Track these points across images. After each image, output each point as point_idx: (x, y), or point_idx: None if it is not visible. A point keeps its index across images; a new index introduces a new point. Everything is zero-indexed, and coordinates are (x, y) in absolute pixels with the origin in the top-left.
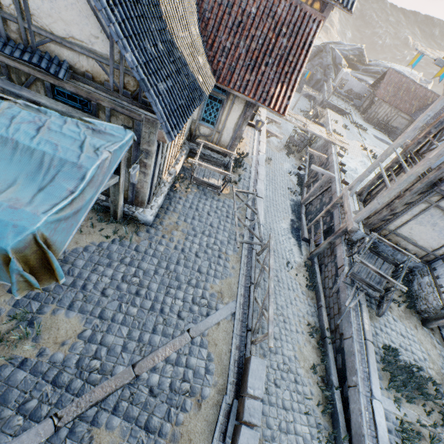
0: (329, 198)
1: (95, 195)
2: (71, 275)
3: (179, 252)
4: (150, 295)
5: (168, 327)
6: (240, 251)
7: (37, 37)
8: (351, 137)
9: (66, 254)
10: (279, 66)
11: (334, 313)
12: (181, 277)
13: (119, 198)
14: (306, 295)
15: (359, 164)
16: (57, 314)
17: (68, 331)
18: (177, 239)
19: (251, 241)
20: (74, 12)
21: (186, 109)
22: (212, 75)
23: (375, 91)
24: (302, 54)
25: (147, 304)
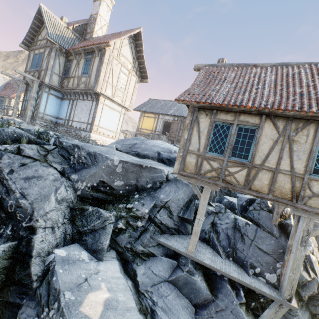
0: None
1: None
2: None
3: None
4: None
5: None
6: None
7: None
8: None
9: None
10: None
11: None
12: None
13: None
14: None
15: None
16: None
17: None
18: None
19: None
20: None
21: None
22: None
23: None
24: None
25: None
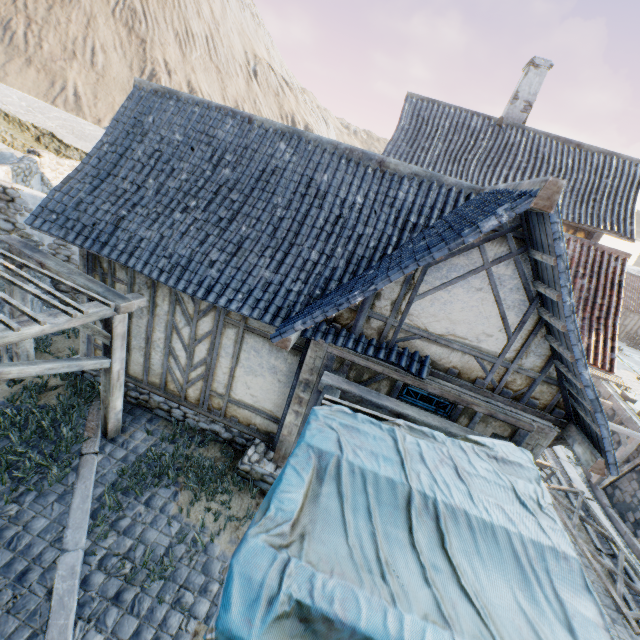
0: None
1: None
2: None
3: None
4: None
5: None
6: None
7: (401, 333)
8: None
9: None
10: (586, 311)
11: None
12: None
13: None
14: None
15: None
16: None
17: None
18: None
19: None
20: (470, 313)
21: None
22: None
23: None
24: (613, 295)
25: None
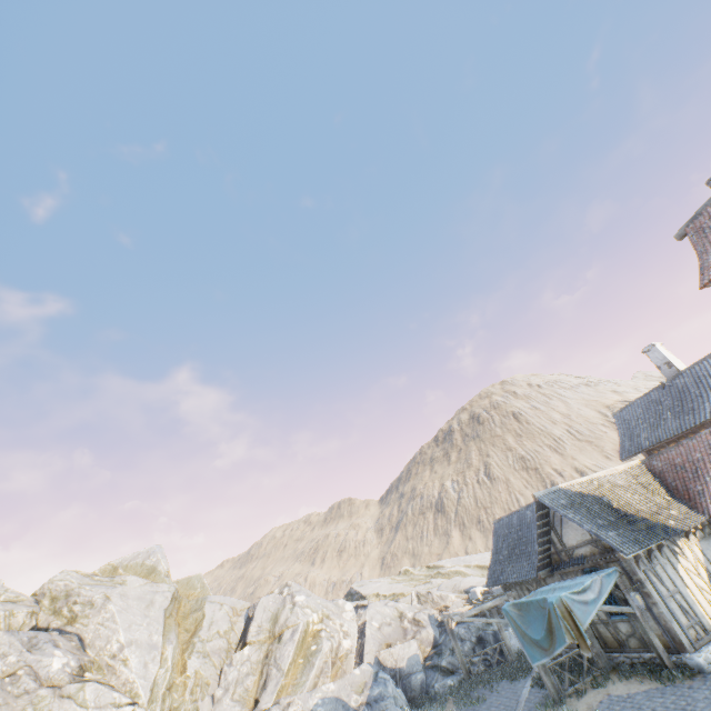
0: None
1: (598, 601)
2: (630, 702)
3: None
4: (694, 709)
5: None
6: None
7: (570, 551)
8: None
9: (629, 694)
10: None
11: None
12: None
13: (648, 633)
14: None
15: None
16: None
17: None
18: None
19: None
20: (573, 530)
21: (645, 540)
22: (700, 515)
23: None
24: None
25: None
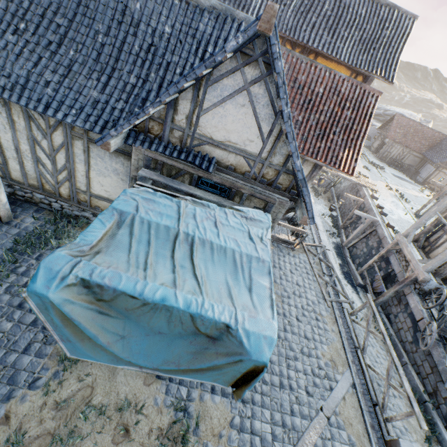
0: (377, 242)
1: None
2: None
3: (282, 317)
4: (275, 369)
5: (302, 407)
6: (331, 311)
7: (195, 141)
8: (374, 177)
9: None
10: (345, 134)
11: (426, 372)
12: (293, 345)
13: None
14: (386, 350)
15: (392, 205)
16: (204, 400)
17: (219, 419)
18: (276, 303)
19: (337, 298)
20: (239, 124)
21: None
22: None
23: (385, 133)
24: (365, 123)
25: (276, 381)
